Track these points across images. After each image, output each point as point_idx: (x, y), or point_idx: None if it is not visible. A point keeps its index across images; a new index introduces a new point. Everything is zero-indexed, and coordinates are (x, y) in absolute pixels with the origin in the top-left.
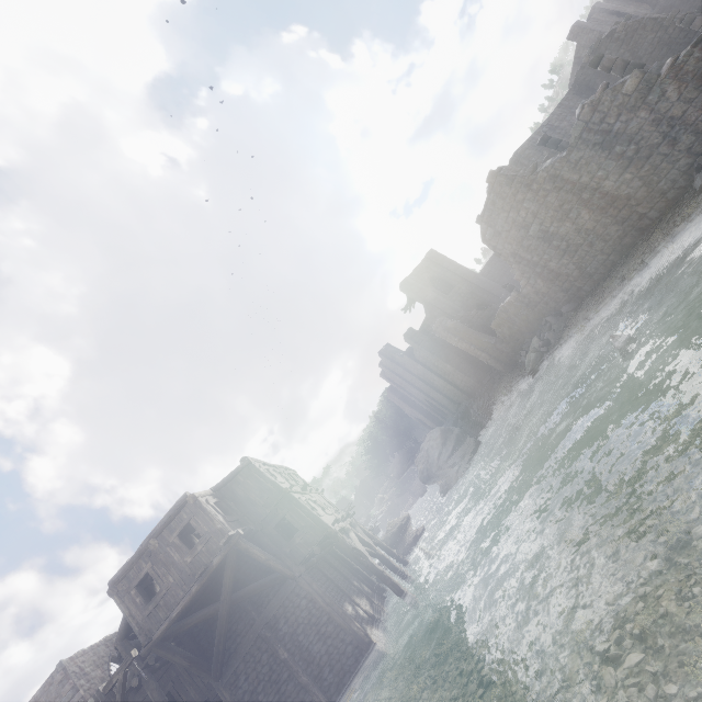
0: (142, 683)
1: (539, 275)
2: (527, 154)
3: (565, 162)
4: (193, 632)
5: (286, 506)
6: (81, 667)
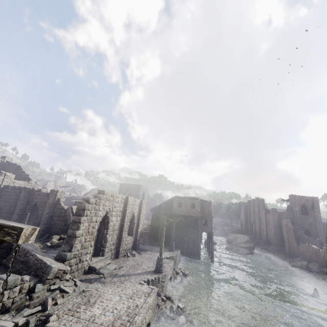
0: (162, 213)
1: None
2: None
3: None
4: (175, 216)
5: (209, 219)
6: (141, 188)
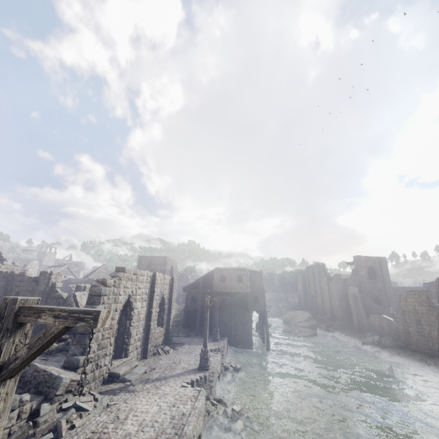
0: (199, 291)
1: (403, 325)
2: None
3: None
4: (217, 295)
5: (261, 294)
6: (168, 261)
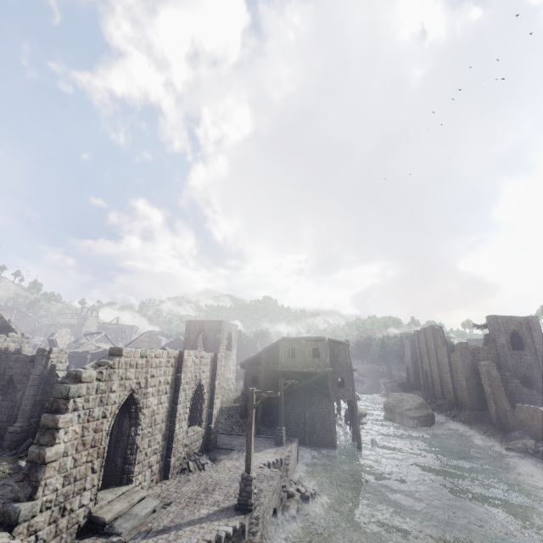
0: (261, 370)
1: None
2: None
3: None
4: (286, 375)
5: (348, 375)
6: (224, 327)
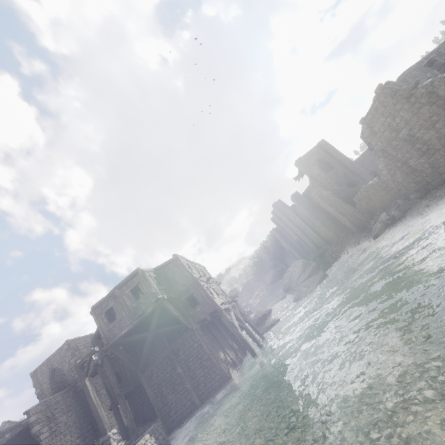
0: (103, 363)
1: (398, 168)
2: (413, 74)
3: (443, 82)
4: (132, 344)
5: (195, 288)
6: (77, 345)
